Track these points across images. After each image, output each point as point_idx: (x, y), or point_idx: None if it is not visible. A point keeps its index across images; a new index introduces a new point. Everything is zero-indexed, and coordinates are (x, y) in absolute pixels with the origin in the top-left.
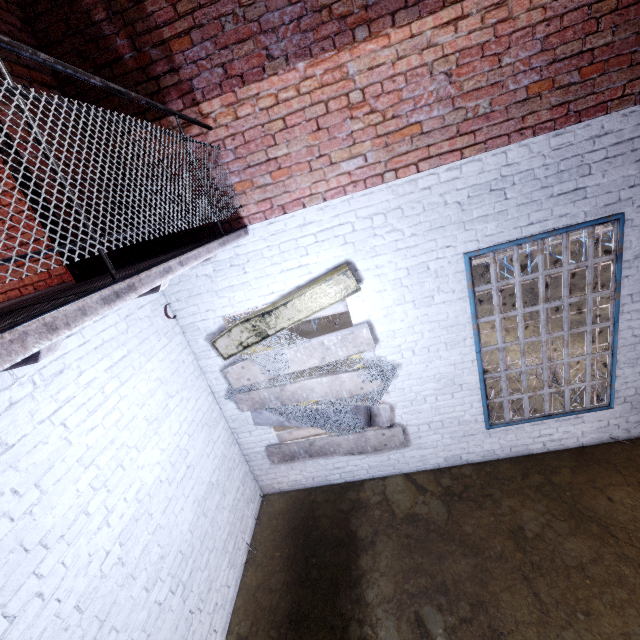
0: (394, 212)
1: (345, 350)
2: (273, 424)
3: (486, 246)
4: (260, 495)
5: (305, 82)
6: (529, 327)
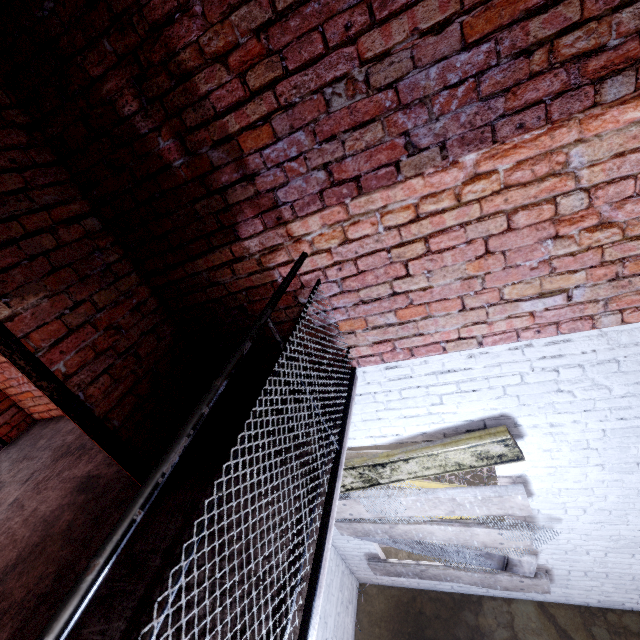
0: (602, 365)
1: (485, 509)
2: (376, 541)
3: None
4: (356, 586)
5: (473, 184)
6: None
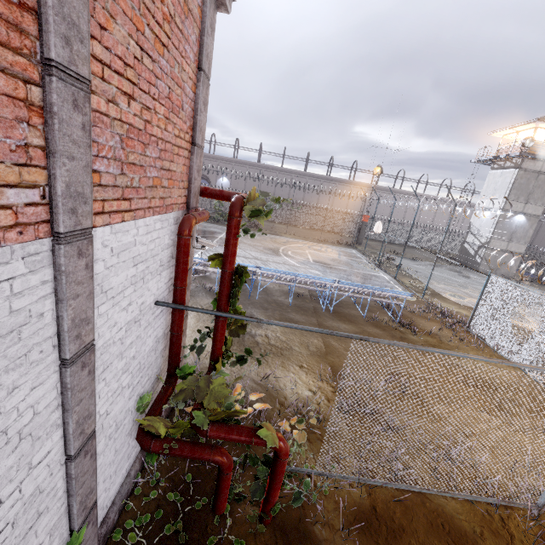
0: None
1: None
2: None
3: None
4: None
5: None
6: (212, 323)
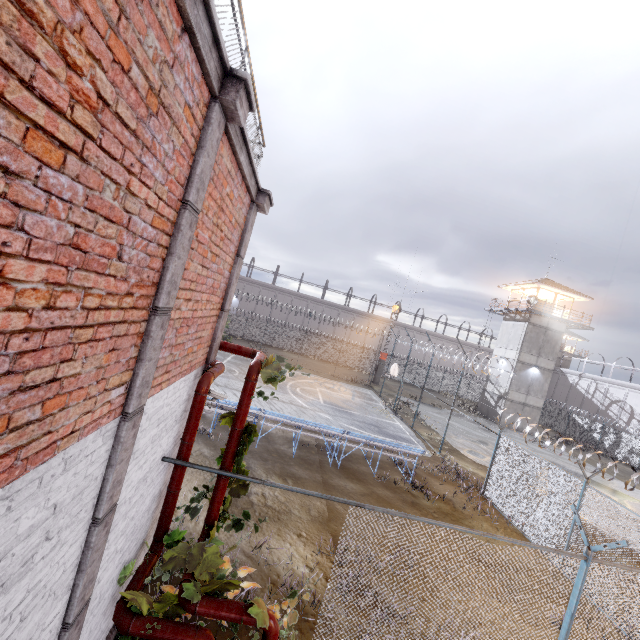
0: None
1: None
2: None
3: None
4: None
5: None
6: (201, 476)
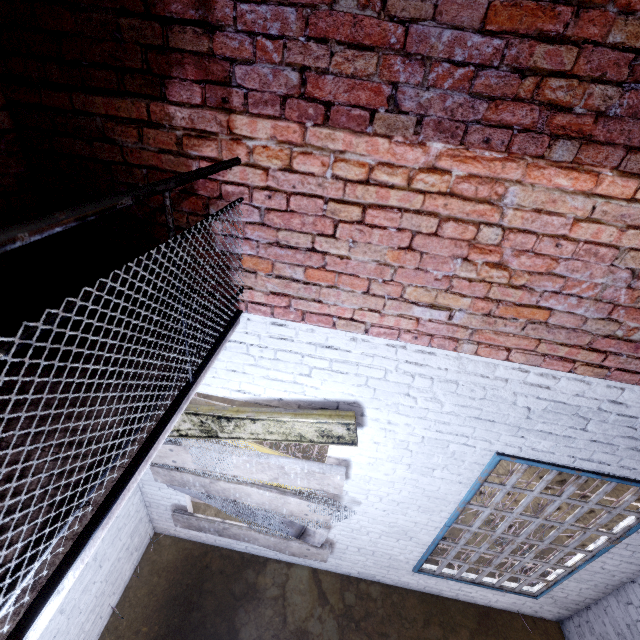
0: (446, 384)
1: (306, 482)
2: (189, 494)
3: (526, 456)
4: (151, 535)
5: (428, 174)
6: None
